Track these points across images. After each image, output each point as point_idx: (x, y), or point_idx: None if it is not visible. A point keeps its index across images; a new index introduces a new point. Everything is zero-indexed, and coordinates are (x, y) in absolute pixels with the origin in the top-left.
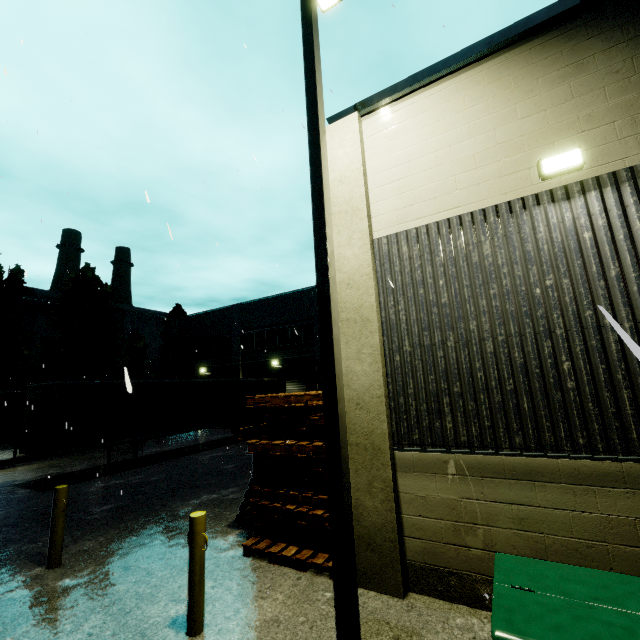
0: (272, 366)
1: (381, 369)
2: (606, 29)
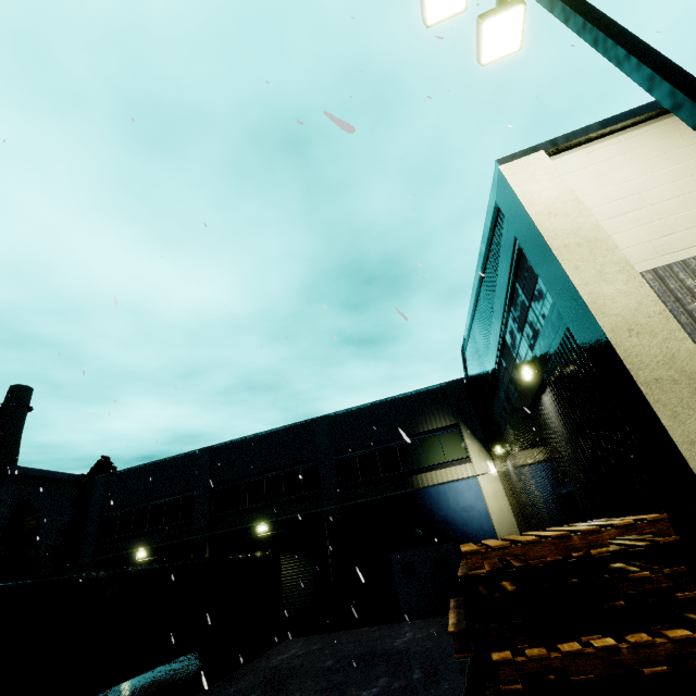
0: (257, 534)
1: None
2: None
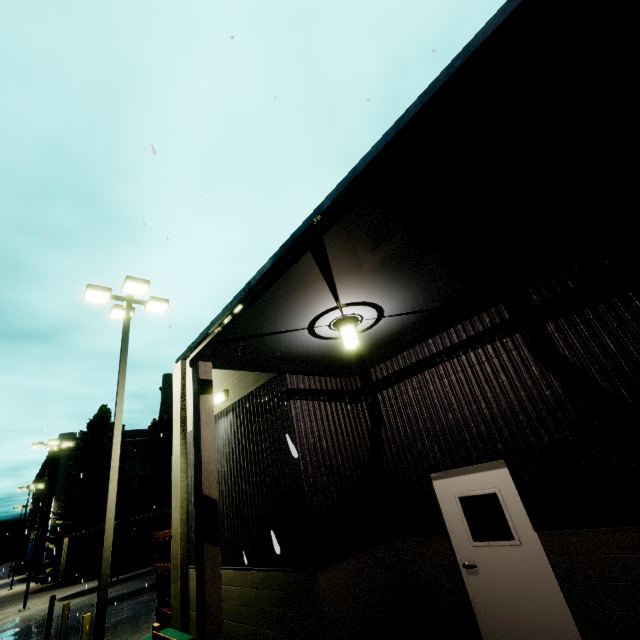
0: None
1: (180, 516)
2: None
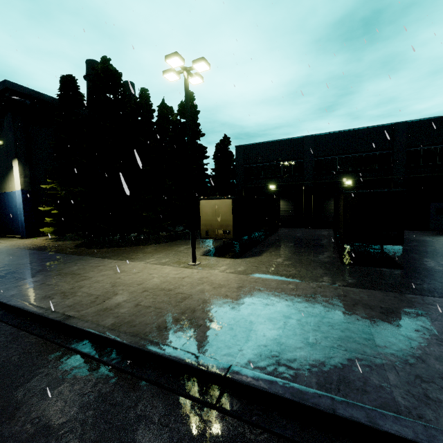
0: (344, 185)
1: None
2: None
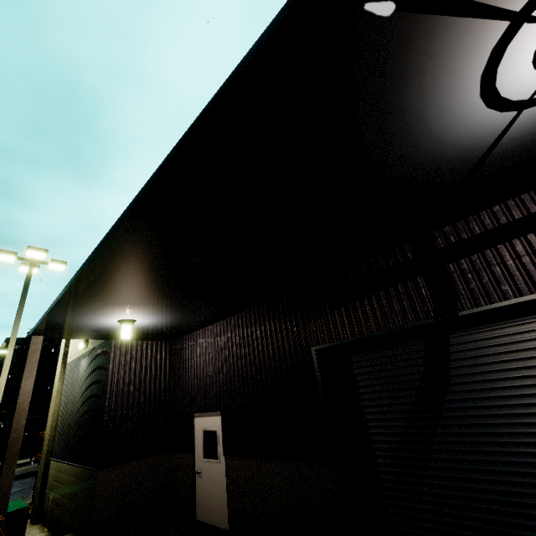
0: None
1: (51, 423)
2: None
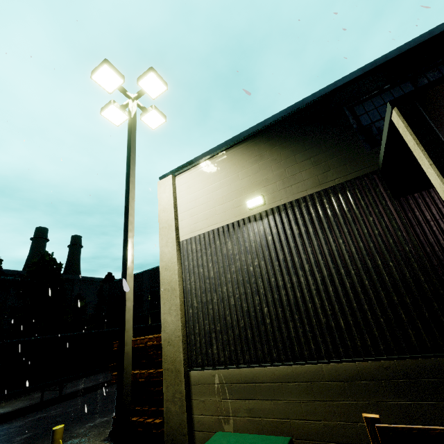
0: None
1: (180, 319)
2: (270, 140)
